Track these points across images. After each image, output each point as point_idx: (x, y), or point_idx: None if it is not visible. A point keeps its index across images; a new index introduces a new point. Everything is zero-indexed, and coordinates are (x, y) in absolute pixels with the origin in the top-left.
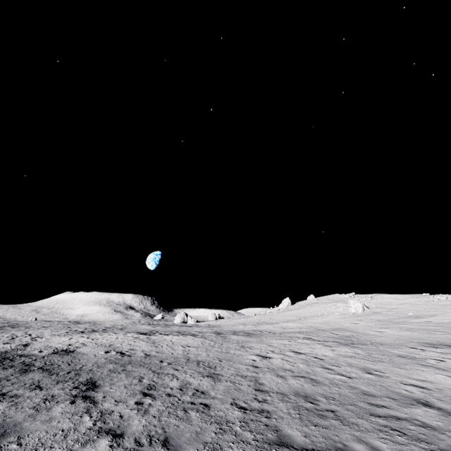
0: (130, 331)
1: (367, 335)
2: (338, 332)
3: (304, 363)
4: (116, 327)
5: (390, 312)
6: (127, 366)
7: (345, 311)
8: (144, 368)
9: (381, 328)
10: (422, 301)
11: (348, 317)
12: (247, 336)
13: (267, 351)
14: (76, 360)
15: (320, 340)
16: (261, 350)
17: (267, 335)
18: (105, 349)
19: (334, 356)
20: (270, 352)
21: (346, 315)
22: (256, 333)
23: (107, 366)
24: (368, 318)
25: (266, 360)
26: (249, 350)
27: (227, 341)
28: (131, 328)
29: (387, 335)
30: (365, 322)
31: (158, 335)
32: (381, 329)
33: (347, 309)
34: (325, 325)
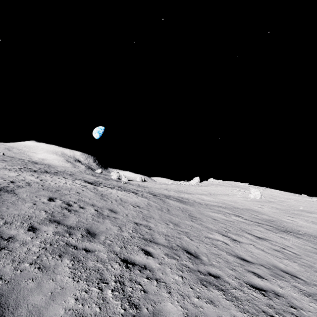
0: (77, 178)
1: (285, 222)
2: (256, 214)
3: (290, 261)
4: (66, 172)
5: (283, 203)
6: (74, 234)
7: (245, 196)
8: (100, 244)
9: (287, 216)
10: (303, 199)
11: (250, 200)
12: (182, 203)
13: (222, 228)
14: (2, 208)
15: (251, 220)
16: (215, 226)
17: (198, 205)
18: (50, 195)
19: (301, 250)
20: (228, 231)
21: (247, 198)
22: (186, 201)
23: (44, 228)
24: (268, 205)
25: (239, 245)
26: (202, 223)
27: (169, 206)
28: (78, 175)
29: (303, 225)
30: (267, 208)
31: (104, 187)
32: (289, 218)
33: (246, 194)
34: (235, 203)
